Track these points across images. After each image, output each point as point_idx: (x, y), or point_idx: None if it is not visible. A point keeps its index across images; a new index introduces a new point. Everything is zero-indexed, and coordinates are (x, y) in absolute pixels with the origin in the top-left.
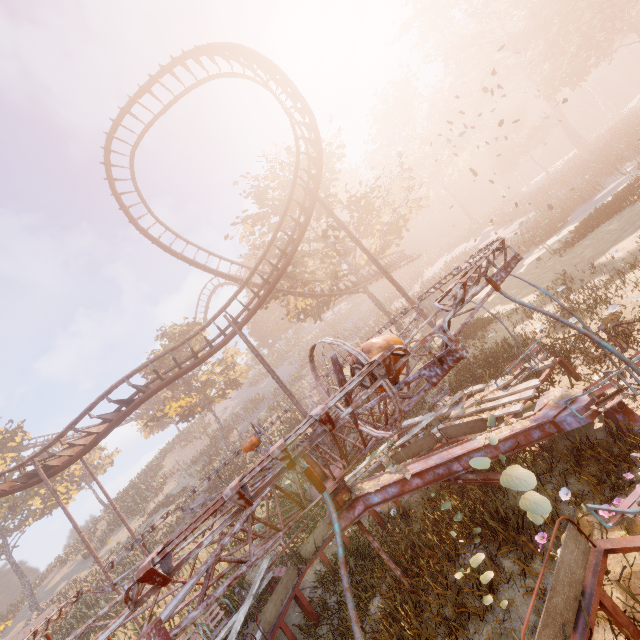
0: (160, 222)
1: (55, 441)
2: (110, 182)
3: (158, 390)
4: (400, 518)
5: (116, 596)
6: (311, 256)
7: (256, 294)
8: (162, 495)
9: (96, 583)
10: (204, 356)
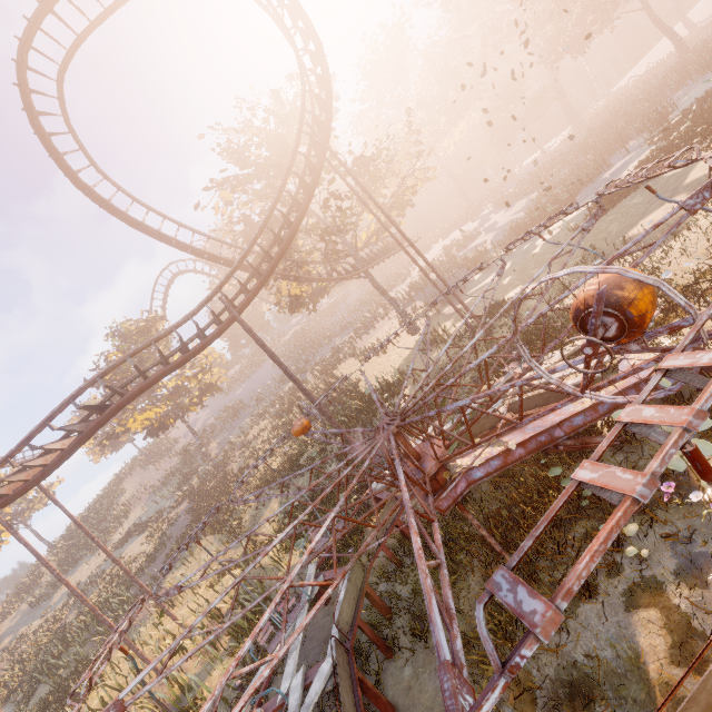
0: (108, 179)
1: (2, 464)
2: (32, 114)
3: (141, 391)
4: (461, 502)
5: (95, 639)
6: (308, 232)
7: (257, 272)
8: (128, 524)
9: (57, 631)
10: (196, 348)
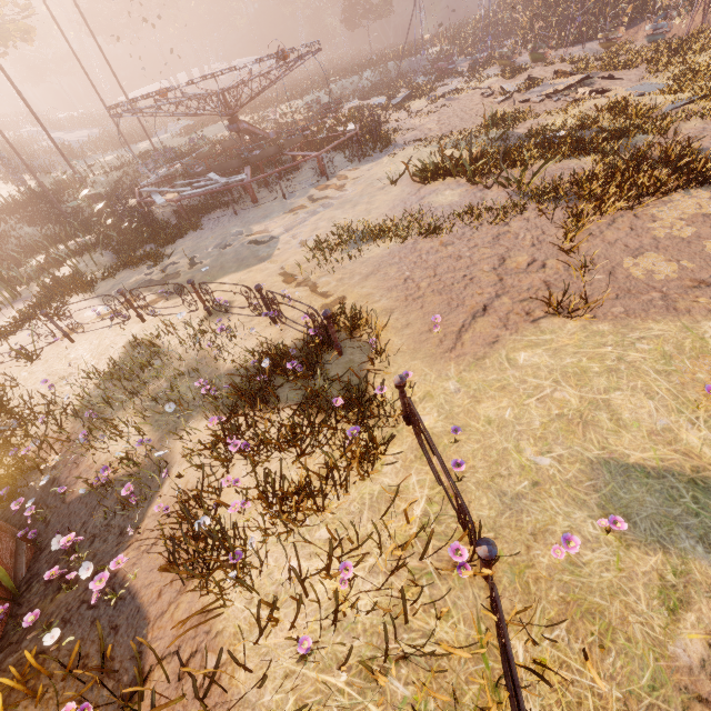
0: None
1: None
2: None
3: None
4: None
5: None
6: None
7: None
8: None
9: None
10: None
